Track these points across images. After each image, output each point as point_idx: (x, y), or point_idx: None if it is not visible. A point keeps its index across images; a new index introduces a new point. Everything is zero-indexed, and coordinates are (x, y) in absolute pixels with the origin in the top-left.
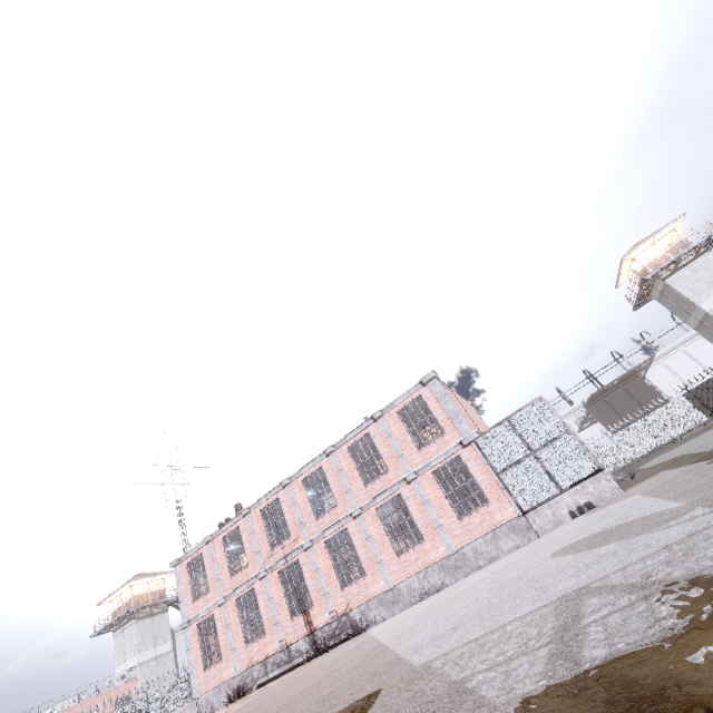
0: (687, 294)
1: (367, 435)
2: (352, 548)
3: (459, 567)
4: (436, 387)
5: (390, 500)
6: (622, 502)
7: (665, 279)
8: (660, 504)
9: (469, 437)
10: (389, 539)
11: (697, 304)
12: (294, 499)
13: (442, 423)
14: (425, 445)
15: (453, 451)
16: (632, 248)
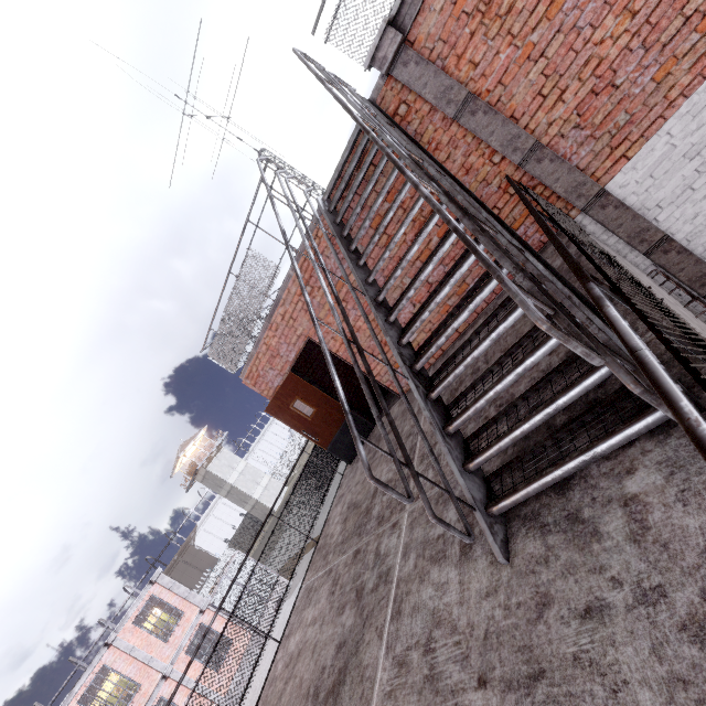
0: (221, 475)
1: (103, 667)
2: None
3: None
4: (165, 579)
5: None
6: None
7: (207, 466)
8: None
9: (207, 602)
10: None
11: (227, 480)
12: None
13: (180, 606)
14: (171, 633)
15: (197, 622)
16: (182, 448)
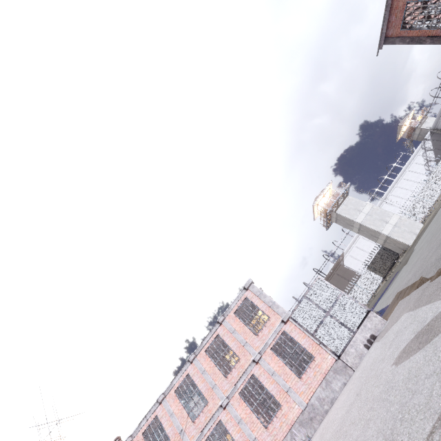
0: (348, 216)
1: (217, 336)
2: (223, 440)
3: (313, 418)
4: (254, 288)
5: (247, 382)
6: (399, 322)
7: (335, 211)
8: (440, 302)
9: (286, 315)
10: (256, 416)
11: (354, 220)
12: (171, 411)
13: (266, 312)
14: (259, 330)
15: (280, 328)
16: (315, 200)
